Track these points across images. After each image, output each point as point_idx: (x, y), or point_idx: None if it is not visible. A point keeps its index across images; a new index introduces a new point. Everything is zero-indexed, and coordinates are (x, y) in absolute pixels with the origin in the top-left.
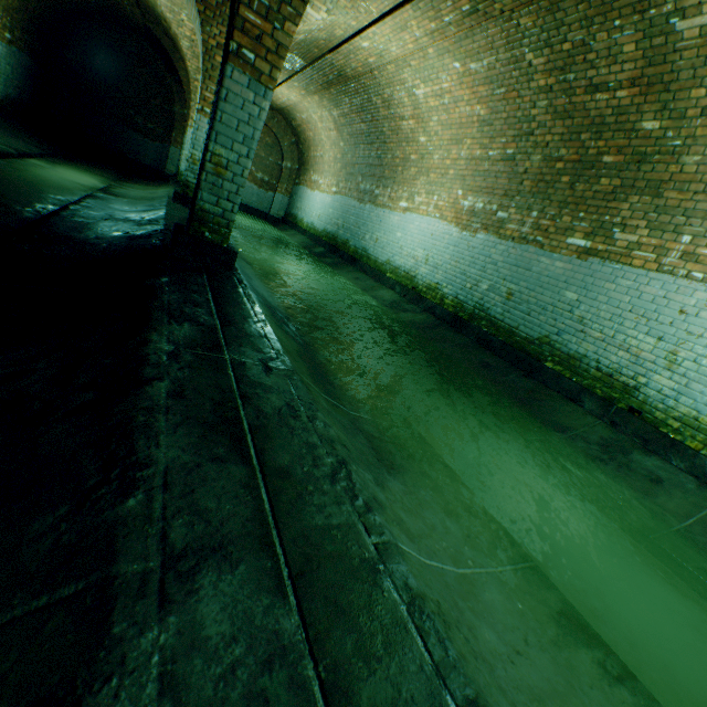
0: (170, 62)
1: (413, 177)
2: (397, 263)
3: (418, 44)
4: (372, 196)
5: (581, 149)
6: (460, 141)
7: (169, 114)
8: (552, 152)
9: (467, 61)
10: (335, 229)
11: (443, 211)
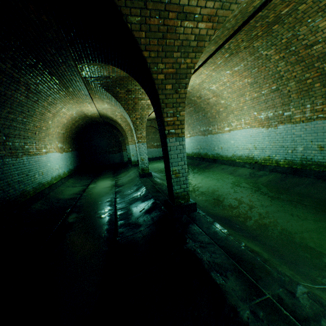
0: (113, 126)
1: (225, 116)
2: (238, 154)
3: (207, 75)
4: (208, 131)
5: (318, 70)
6: (242, 95)
7: (118, 142)
8: (300, 78)
9: (232, 68)
10: (197, 150)
11: (250, 124)
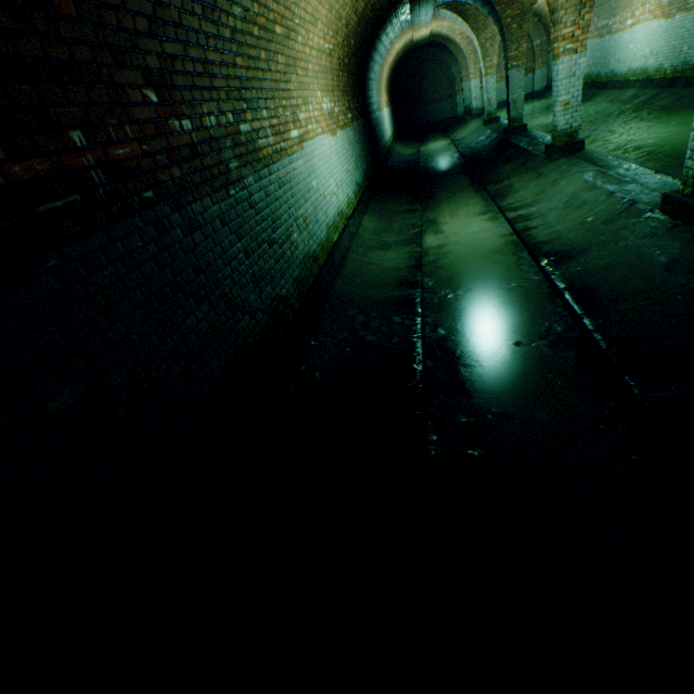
0: (442, 47)
1: None
2: (633, 68)
3: None
4: (607, 29)
5: None
6: None
7: (449, 78)
8: None
9: None
10: (587, 70)
11: (653, 14)
